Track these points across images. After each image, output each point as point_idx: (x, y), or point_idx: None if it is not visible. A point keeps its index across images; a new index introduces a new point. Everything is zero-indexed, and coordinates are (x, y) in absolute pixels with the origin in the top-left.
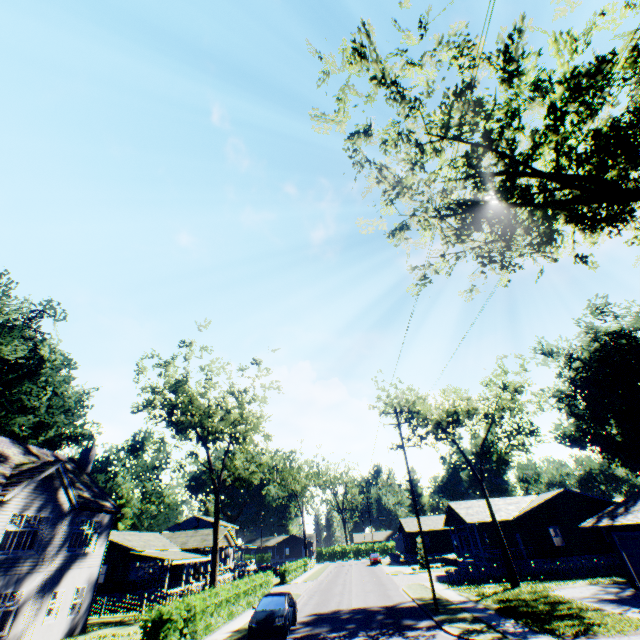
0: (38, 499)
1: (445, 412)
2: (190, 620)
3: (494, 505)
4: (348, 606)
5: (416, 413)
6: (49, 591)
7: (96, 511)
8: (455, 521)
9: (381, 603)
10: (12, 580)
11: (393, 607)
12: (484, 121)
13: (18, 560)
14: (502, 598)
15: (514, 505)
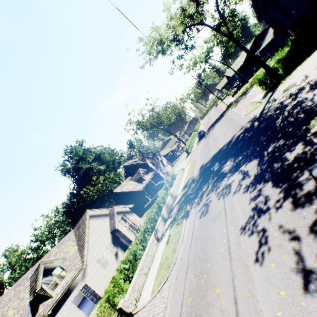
0: (149, 159)
1: (205, 56)
2: (189, 147)
3: (237, 63)
4: (213, 122)
5: (197, 63)
6: (164, 165)
7: (155, 154)
8: (229, 77)
9: (219, 115)
10: (159, 167)
11: (221, 114)
12: (167, 28)
13: (157, 166)
14: (242, 91)
15: (243, 57)
